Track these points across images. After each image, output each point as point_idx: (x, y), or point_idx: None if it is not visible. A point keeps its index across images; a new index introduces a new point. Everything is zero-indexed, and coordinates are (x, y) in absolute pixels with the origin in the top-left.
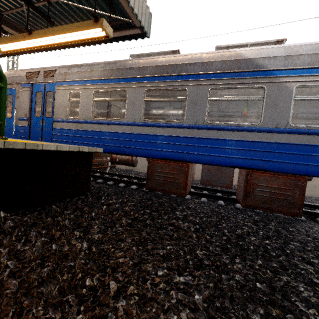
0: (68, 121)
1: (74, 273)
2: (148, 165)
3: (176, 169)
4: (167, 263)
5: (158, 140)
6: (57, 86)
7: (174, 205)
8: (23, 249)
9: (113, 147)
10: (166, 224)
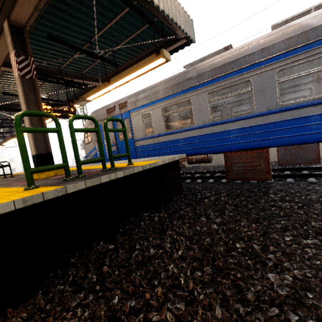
0: (146, 139)
1: (224, 241)
2: (225, 159)
3: (254, 156)
4: (289, 233)
5: (230, 135)
6: (131, 113)
7: (263, 190)
8: (180, 231)
9: (189, 150)
10: (267, 206)
